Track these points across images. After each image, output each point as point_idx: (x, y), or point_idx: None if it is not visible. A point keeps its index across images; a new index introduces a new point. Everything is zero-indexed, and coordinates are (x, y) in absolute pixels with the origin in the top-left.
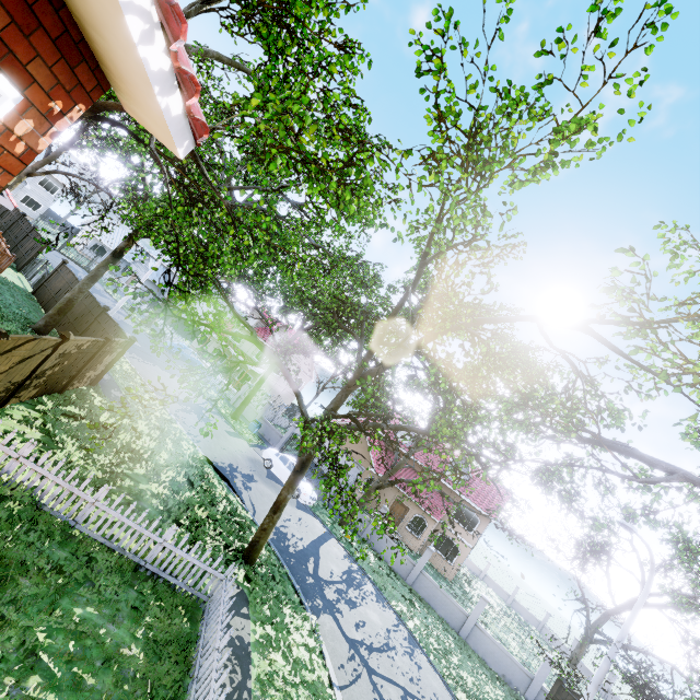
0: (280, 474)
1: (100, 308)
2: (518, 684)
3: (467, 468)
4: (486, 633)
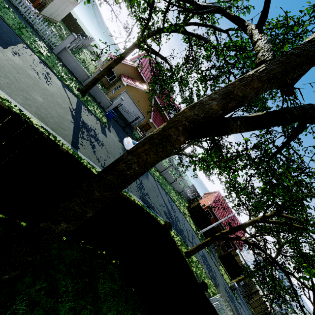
0: None
1: None
2: (180, 191)
3: None
4: (178, 184)
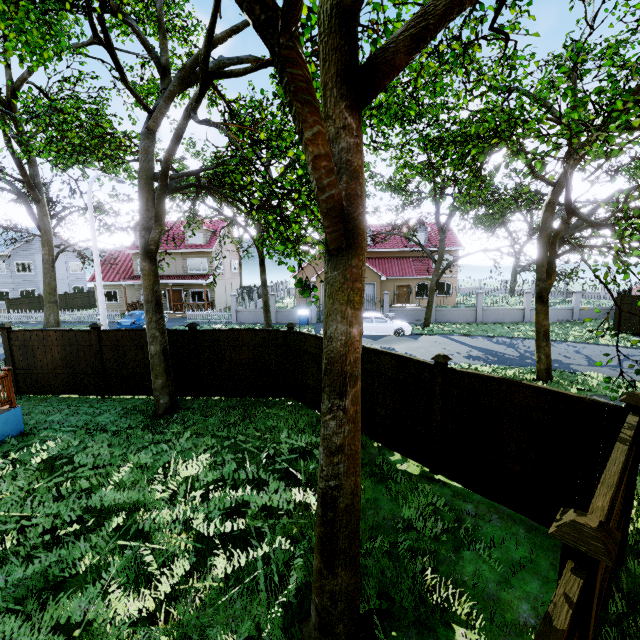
0: (375, 331)
1: (183, 333)
2: (567, 317)
3: (424, 228)
4: None
